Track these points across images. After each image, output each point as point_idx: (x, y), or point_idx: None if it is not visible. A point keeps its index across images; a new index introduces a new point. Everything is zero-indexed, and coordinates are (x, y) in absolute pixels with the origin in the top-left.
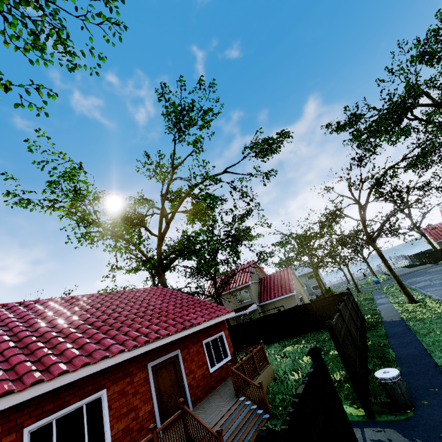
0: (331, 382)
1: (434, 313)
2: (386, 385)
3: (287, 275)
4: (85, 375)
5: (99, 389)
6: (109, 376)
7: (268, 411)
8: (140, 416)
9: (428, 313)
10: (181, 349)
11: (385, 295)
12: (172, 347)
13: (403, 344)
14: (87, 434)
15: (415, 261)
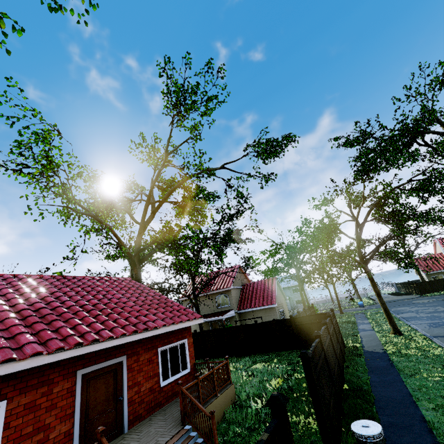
0: None
1: (421, 351)
2: (364, 443)
3: (271, 285)
4: None
5: None
6: (16, 383)
7: None
8: (51, 438)
9: (414, 350)
10: (129, 356)
11: (368, 321)
12: (117, 351)
13: (385, 383)
14: None
15: (401, 289)
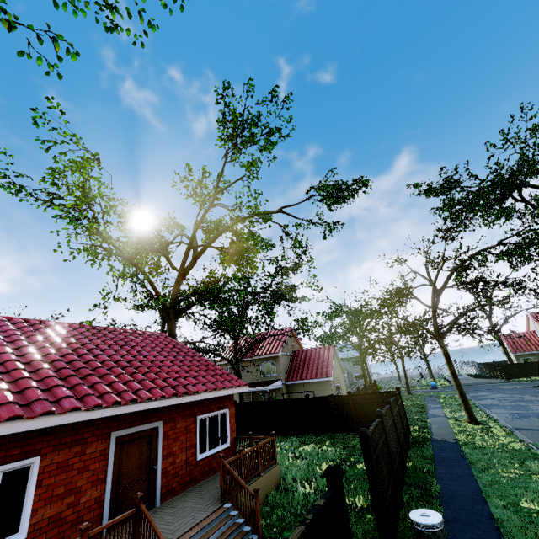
0: (346, 522)
1: (498, 444)
2: (421, 533)
3: (328, 354)
4: (10, 432)
5: (31, 454)
6: (50, 439)
7: (257, 530)
8: (82, 502)
9: (490, 442)
10: (165, 422)
11: (441, 405)
12: (153, 415)
13: (453, 476)
14: None
15: (484, 371)
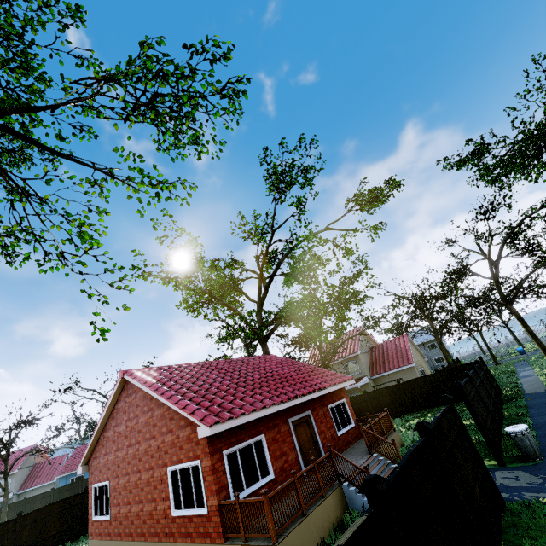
0: (461, 420)
1: None
2: (515, 437)
3: (403, 343)
4: (254, 418)
5: (259, 433)
6: (264, 425)
7: None
8: (289, 460)
9: None
10: (312, 411)
11: (531, 367)
12: (304, 407)
13: (543, 413)
14: (257, 465)
15: None
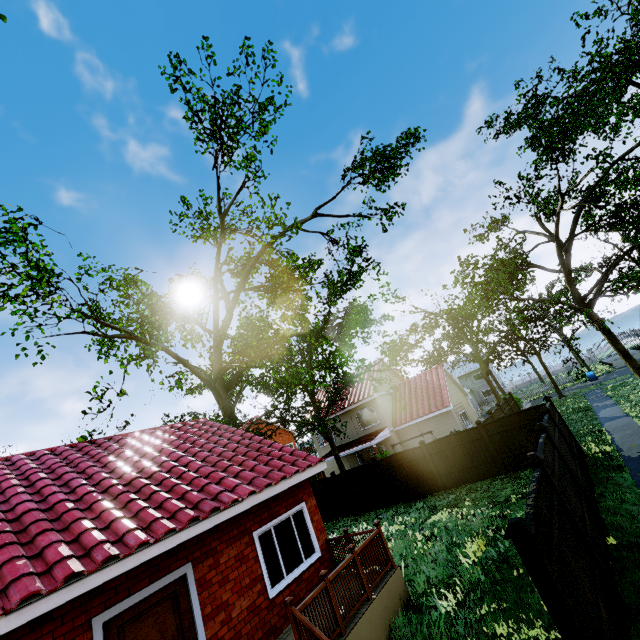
0: None
1: None
2: None
3: (437, 378)
4: None
5: None
6: None
7: None
8: None
9: None
10: (197, 561)
11: (613, 400)
12: (171, 560)
13: None
14: None
15: None
